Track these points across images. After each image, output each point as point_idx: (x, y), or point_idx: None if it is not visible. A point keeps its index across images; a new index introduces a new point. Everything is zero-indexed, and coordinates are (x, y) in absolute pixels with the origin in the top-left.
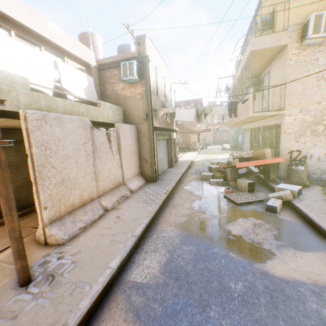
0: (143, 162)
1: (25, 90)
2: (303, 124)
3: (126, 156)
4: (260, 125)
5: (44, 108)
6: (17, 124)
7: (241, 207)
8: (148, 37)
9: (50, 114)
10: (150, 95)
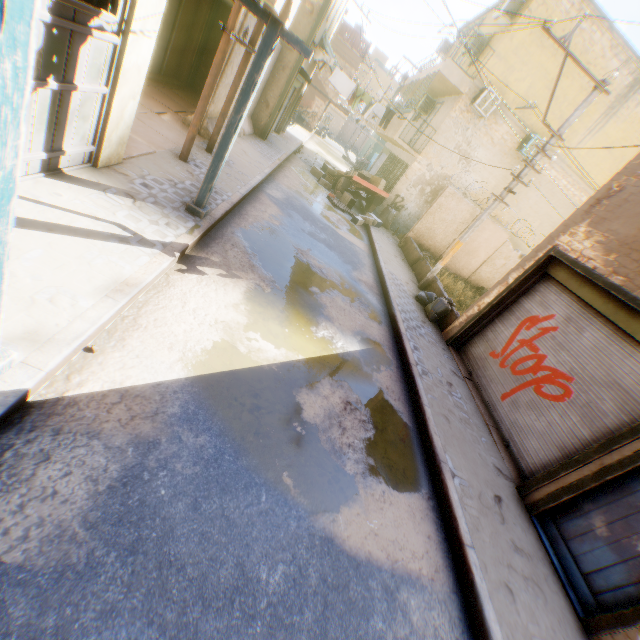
0: (263, 105)
1: None
2: (422, 179)
3: None
4: (399, 156)
5: None
6: None
7: (336, 210)
8: None
9: None
10: (322, 22)
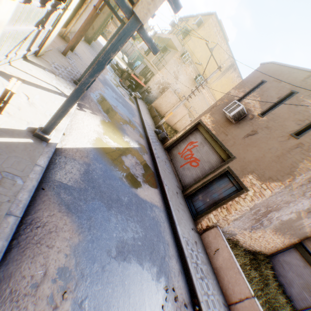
0: (91, 27)
1: None
2: (159, 82)
3: None
4: (150, 68)
5: None
6: None
7: (123, 88)
8: None
9: None
10: None
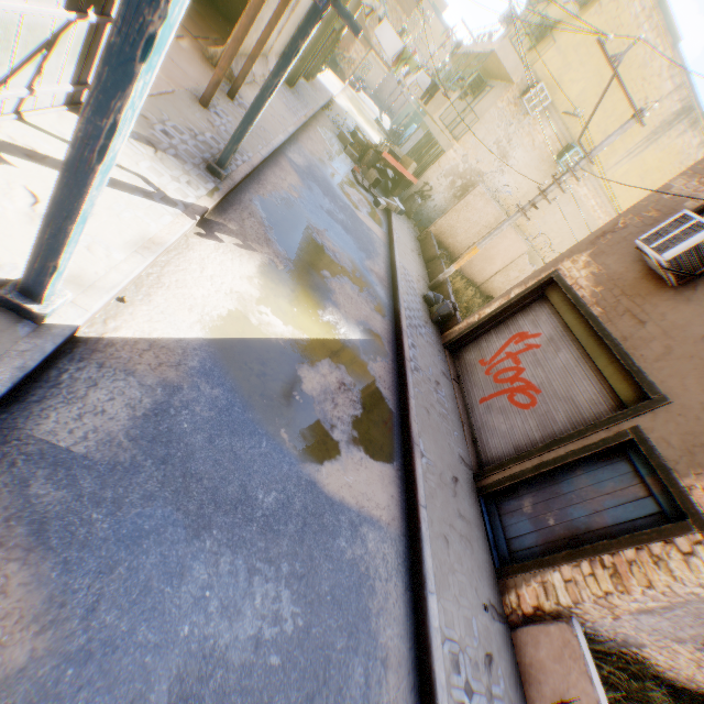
0: None
1: None
2: (455, 170)
3: (292, 21)
4: (437, 137)
5: None
6: None
7: (359, 187)
8: None
9: None
10: None
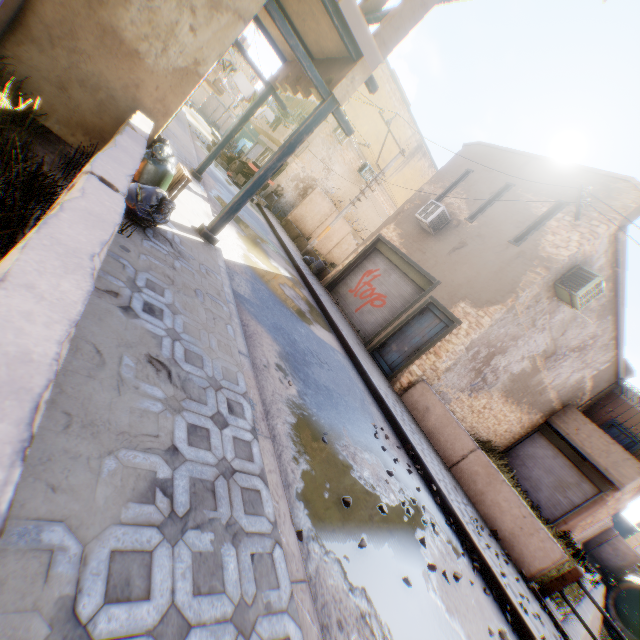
0: None
1: None
2: (298, 177)
3: None
4: None
5: None
6: None
7: (237, 188)
8: None
9: None
10: None
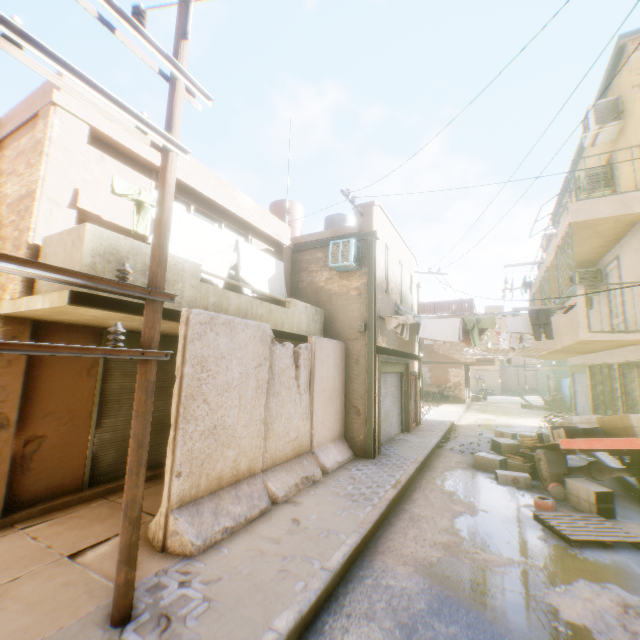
0: (351, 413)
1: (193, 281)
2: None
3: (322, 396)
4: (610, 360)
5: (210, 306)
6: (168, 327)
7: (582, 551)
8: (377, 204)
9: (219, 316)
10: (374, 292)
